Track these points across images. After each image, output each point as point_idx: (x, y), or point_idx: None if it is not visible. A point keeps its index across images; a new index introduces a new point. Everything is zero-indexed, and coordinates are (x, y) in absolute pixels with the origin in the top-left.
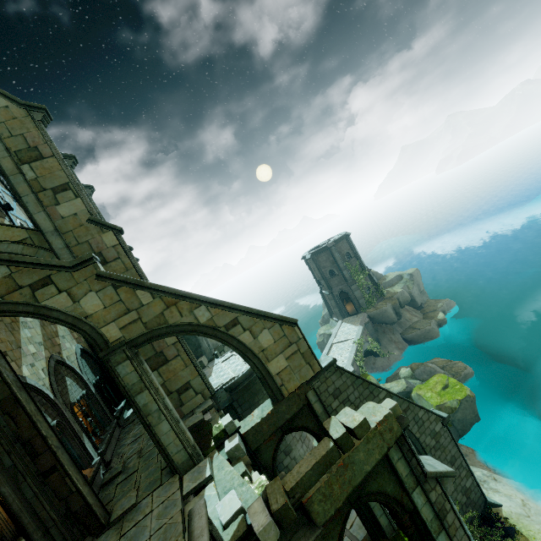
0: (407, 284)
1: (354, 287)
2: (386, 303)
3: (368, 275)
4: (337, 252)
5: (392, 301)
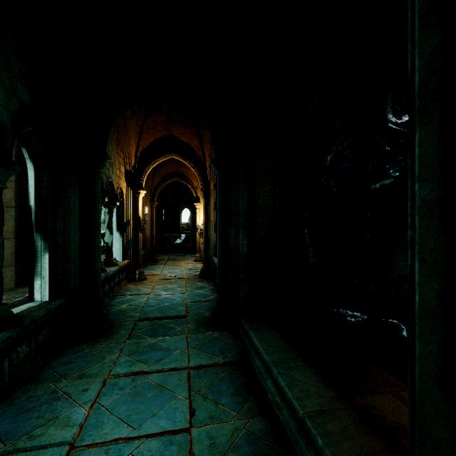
0: None
1: None
2: None
3: None
4: None
5: None
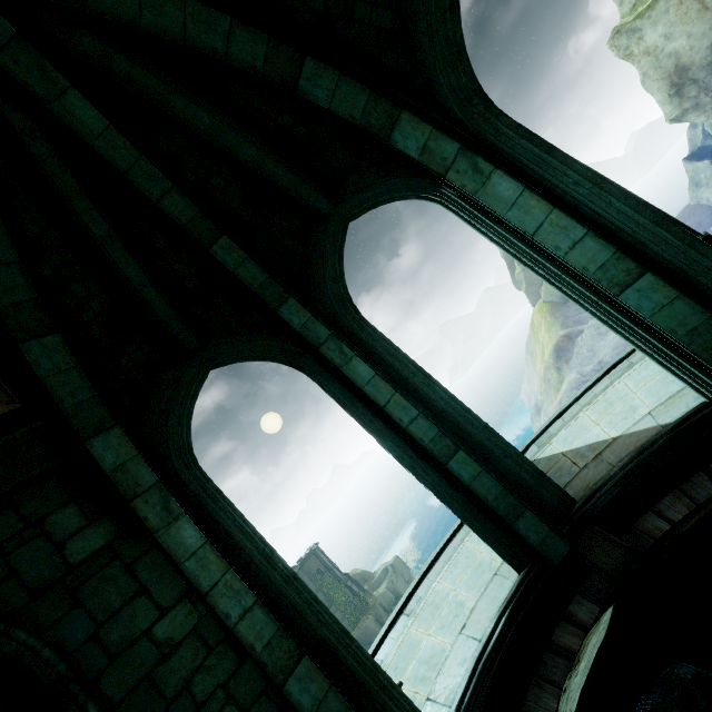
0: (392, 578)
1: (333, 609)
2: (368, 617)
3: (346, 586)
4: (306, 574)
5: (374, 610)
